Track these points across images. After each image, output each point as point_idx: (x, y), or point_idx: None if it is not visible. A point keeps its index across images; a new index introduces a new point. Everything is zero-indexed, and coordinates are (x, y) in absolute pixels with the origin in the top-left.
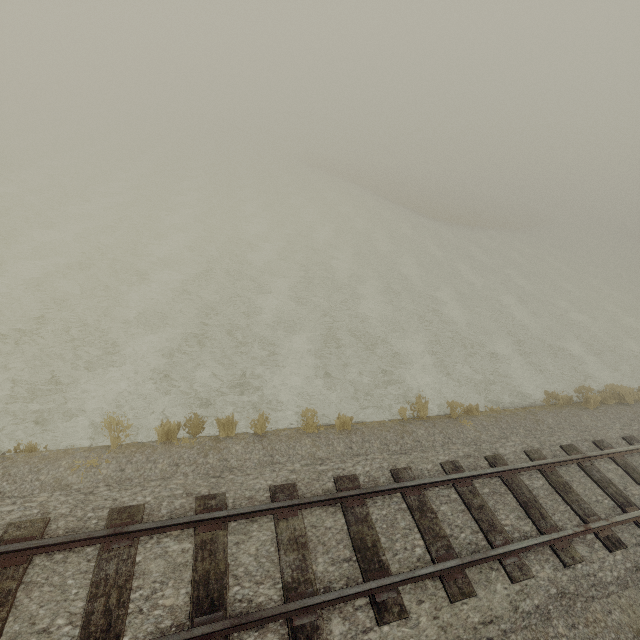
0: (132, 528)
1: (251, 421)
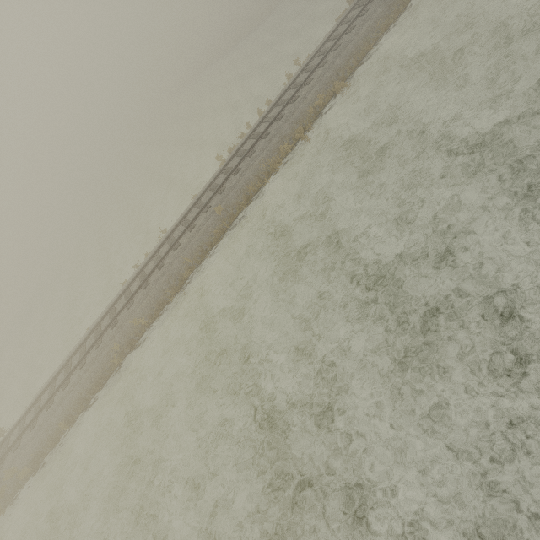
0: (238, 148)
1: (245, 128)
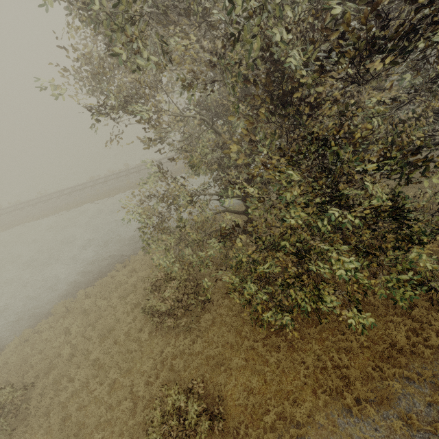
0: None
1: None
